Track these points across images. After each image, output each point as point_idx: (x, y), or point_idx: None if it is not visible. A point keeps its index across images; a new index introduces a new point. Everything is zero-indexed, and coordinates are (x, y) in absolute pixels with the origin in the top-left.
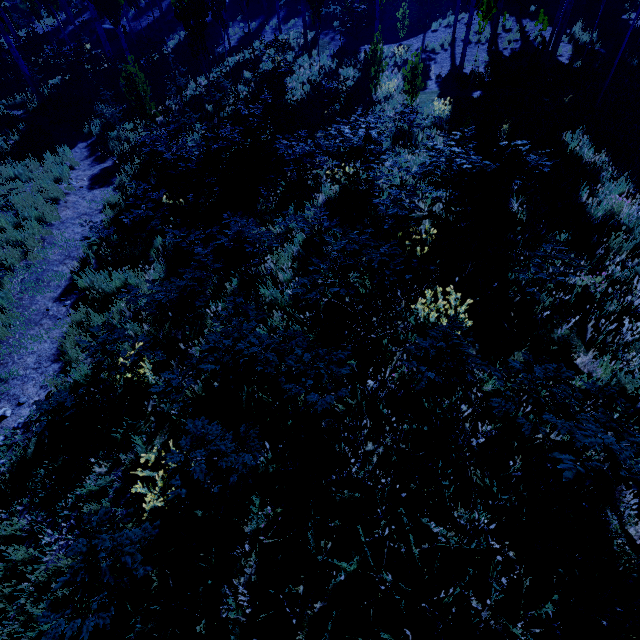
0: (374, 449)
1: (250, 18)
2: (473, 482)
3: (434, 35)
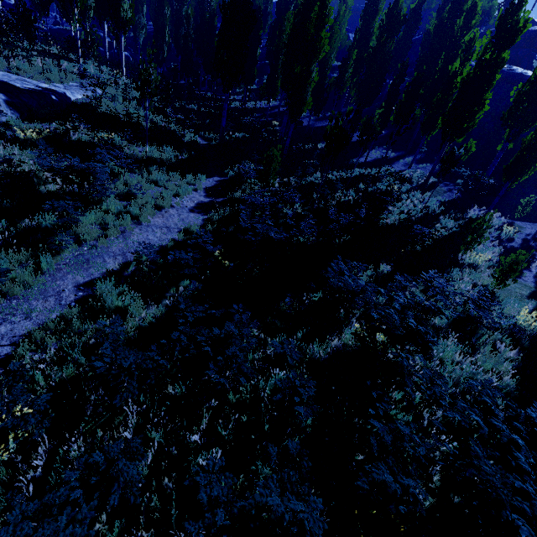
0: None
1: (393, 149)
2: None
3: None
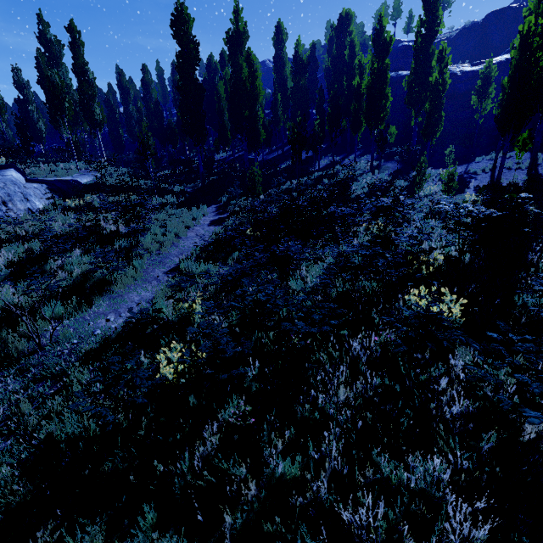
0: (344, 393)
1: (336, 155)
2: (437, 443)
3: (477, 164)
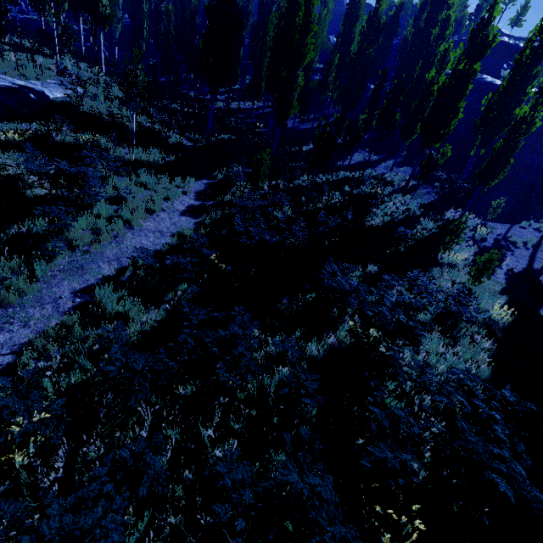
0: None
1: (375, 152)
2: None
3: (521, 230)
